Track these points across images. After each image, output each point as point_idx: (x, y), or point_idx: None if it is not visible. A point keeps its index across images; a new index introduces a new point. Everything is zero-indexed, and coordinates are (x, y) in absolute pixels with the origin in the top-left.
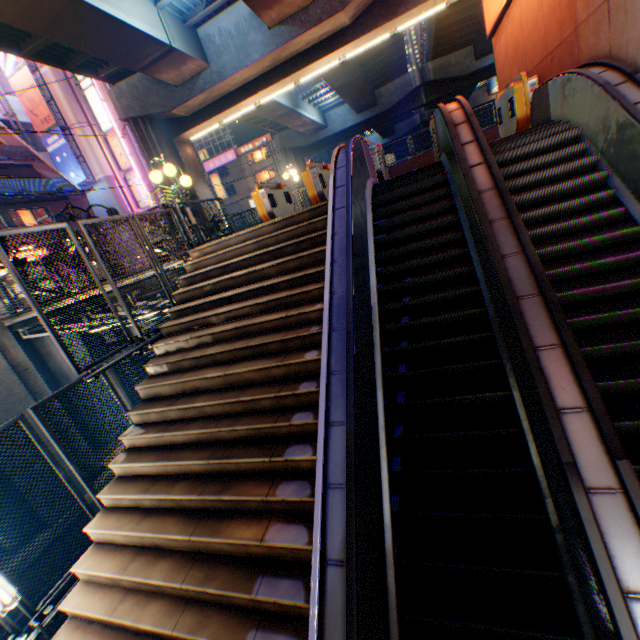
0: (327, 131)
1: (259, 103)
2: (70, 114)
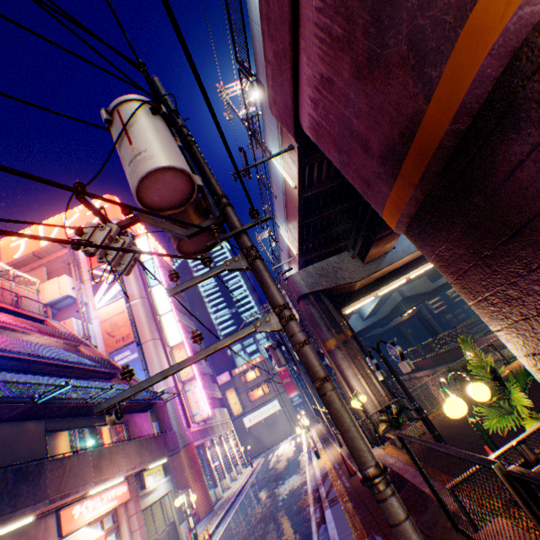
0: None
1: (408, 277)
2: (147, 331)
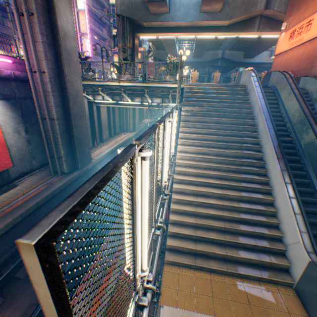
0: (178, 59)
1: (177, 37)
2: None
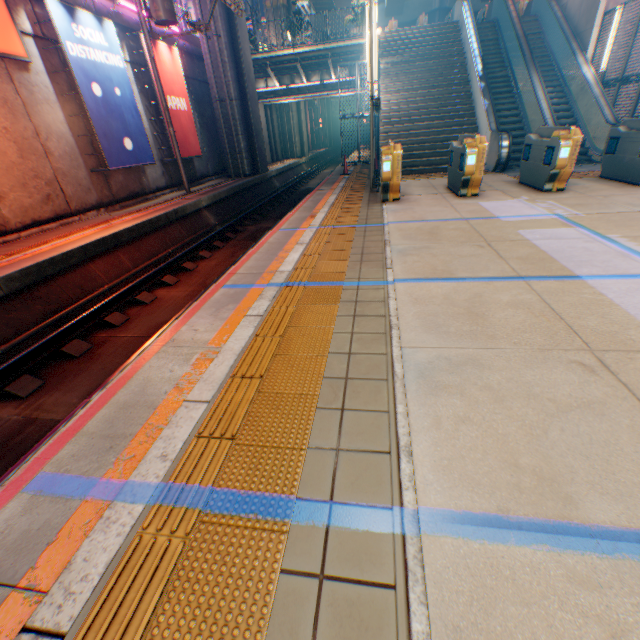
0: None
1: None
2: None
